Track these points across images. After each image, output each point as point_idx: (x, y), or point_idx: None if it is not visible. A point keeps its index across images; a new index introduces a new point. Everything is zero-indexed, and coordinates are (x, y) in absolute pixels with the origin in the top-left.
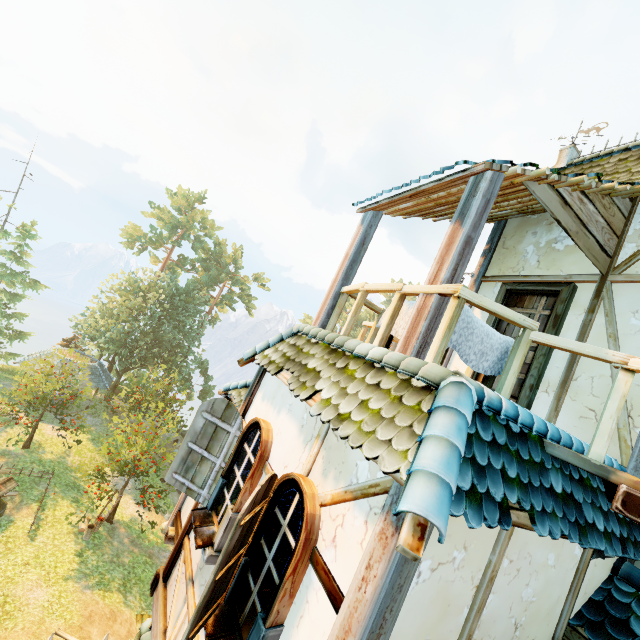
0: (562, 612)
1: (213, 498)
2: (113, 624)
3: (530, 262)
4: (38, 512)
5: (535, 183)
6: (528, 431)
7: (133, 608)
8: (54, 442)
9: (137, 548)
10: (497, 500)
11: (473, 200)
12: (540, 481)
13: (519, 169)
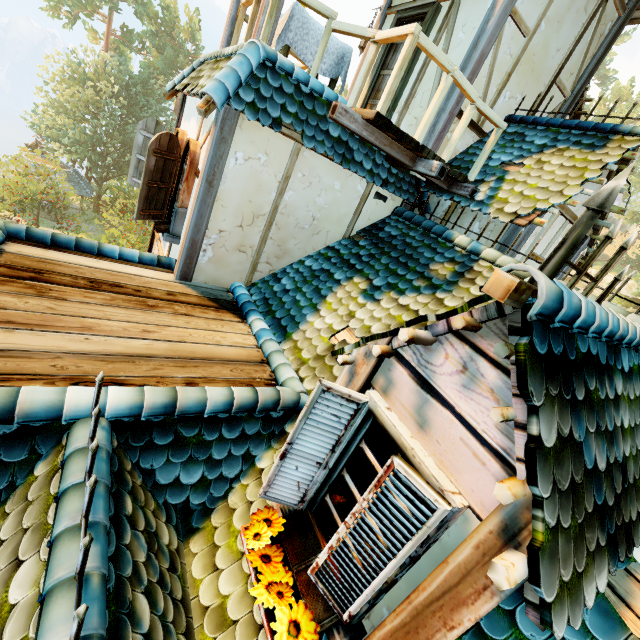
0: (349, 223)
1: None
2: None
3: None
4: None
5: None
6: (318, 96)
7: None
8: None
9: None
10: (272, 116)
11: None
12: (317, 124)
13: None
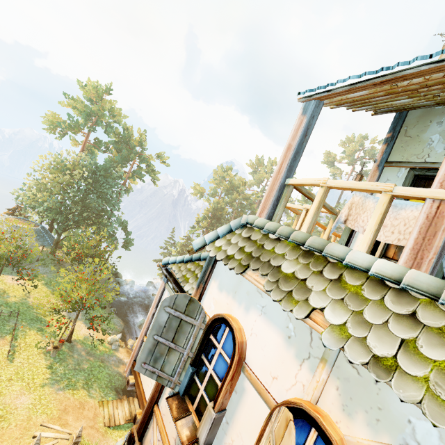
0: None
1: (184, 385)
2: (83, 411)
3: (436, 150)
4: (12, 341)
5: None
6: None
7: (95, 398)
8: (15, 288)
9: (92, 357)
10: None
11: None
12: None
13: None
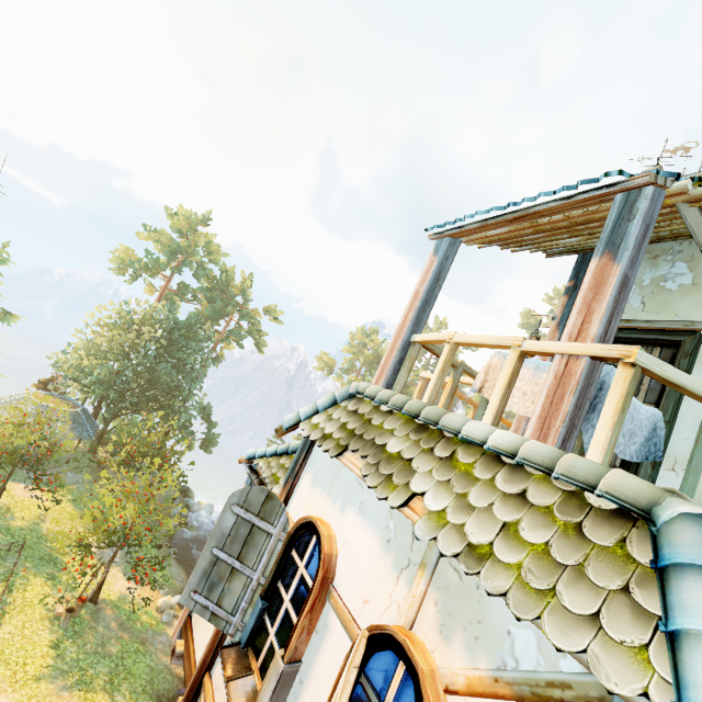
0: None
1: (249, 629)
2: None
3: (631, 304)
4: (4, 594)
5: (686, 205)
6: None
7: None
8: (26, 505)
9: (127, 633)
10: None
11: (629, 225)
12: None
13: (690, 184)
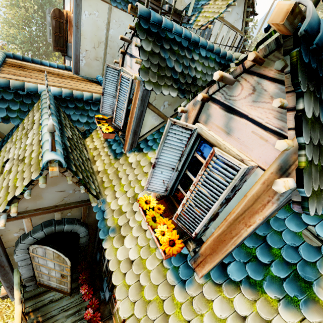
0: None
1: None
2: None
3: None
4: None
5: None
6: None
7: None
8: None
9: None
10: None
11: None
12: None
13: None
